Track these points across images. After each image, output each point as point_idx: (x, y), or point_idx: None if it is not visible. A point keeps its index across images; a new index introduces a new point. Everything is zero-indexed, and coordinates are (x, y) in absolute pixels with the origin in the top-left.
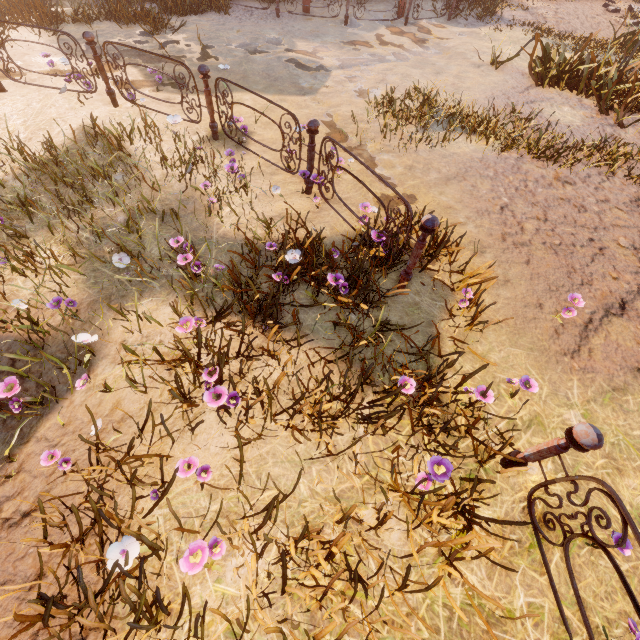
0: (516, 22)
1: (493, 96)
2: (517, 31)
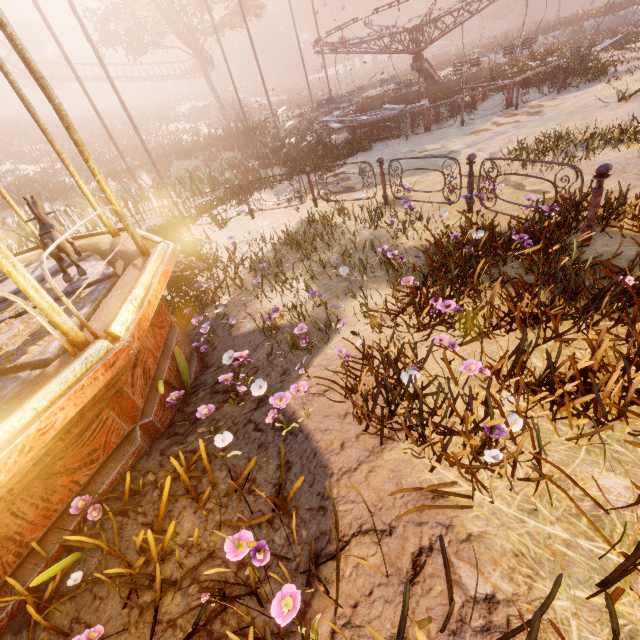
0: (635, 69)
1: (631, 117)
2: (639, 73)
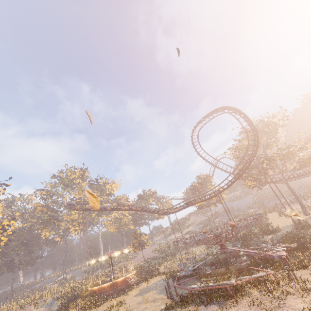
0: None
1: None
2: None
